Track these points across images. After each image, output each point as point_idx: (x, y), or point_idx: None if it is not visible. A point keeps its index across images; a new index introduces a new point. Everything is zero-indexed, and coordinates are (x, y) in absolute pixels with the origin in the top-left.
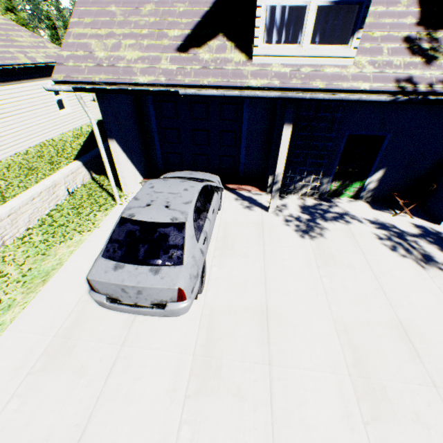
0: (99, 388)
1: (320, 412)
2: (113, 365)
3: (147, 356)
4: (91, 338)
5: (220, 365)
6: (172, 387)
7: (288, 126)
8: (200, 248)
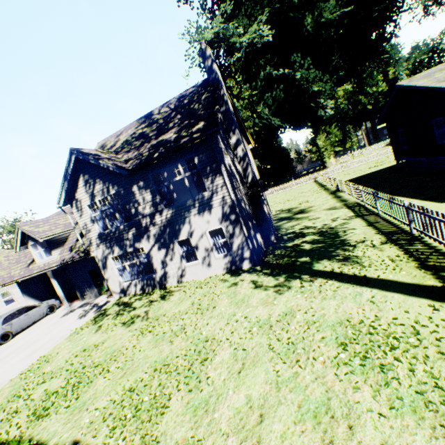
0: None
1: None
2: None
3: None
4: None
5: None
6: None
7: (52, 279)
8: (3, 327)
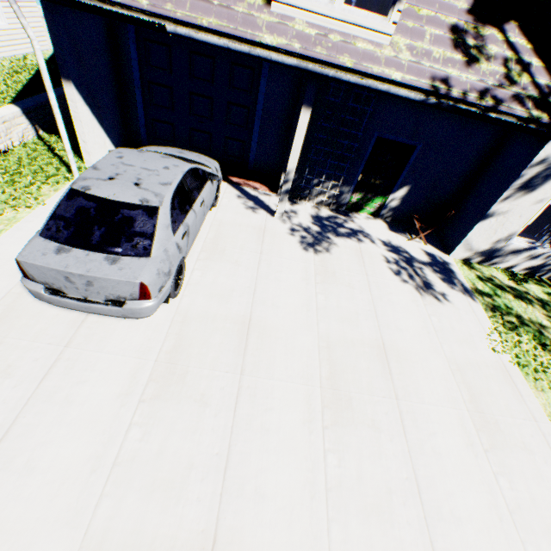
0: (31, 390)
1: (283, 418)
2: (52, 366)
3: (98, 359)
4: (23, 337)
5: (186, 373)
6: (124, 392)
7: (307, 109)
8: (176, 242)
